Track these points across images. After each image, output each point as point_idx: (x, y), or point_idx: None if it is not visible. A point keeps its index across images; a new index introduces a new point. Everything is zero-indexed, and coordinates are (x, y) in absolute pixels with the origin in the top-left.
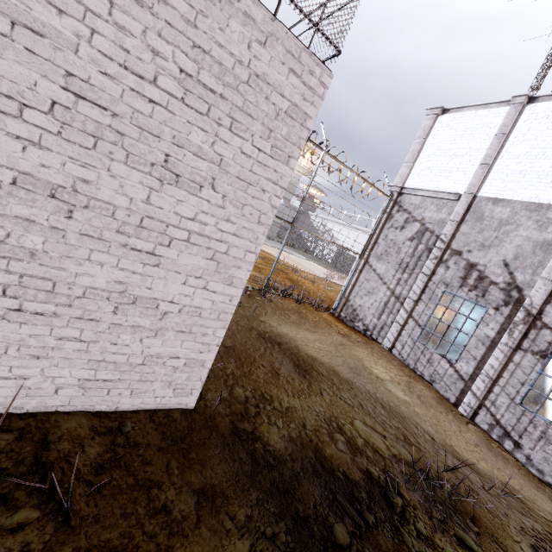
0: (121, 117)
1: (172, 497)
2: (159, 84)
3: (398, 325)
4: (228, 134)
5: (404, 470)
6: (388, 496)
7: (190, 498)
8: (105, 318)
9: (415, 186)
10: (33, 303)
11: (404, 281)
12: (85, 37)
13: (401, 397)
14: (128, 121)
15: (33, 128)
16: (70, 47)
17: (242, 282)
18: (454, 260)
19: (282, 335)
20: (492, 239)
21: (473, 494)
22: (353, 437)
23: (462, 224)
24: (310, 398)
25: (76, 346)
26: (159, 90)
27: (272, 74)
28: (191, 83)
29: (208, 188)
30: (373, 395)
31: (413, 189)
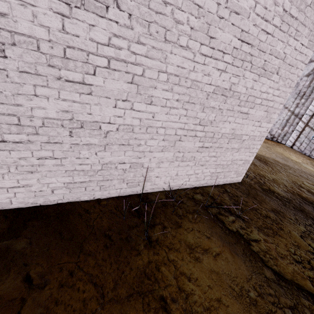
0: (254, 47)
1: (265, 212)
2: (273, 22)
3: (298, 132)
4: (292, 40)
5: None
6: None
7: (271, 213)
8: (224, 146)
9: None
10: (206, 143)
11: (301, 104)
12: (252, 7)
13: (313, 170)
14: (256, 48)
15: (224, 64)
16: (246, 15)
17: (273, 120)
18: None
19: None
20: None
21: None
22: (309, 189)
23: None
24: (277, 174)
25: (213, 159)
26: (272, 25)
27: None
28: (285, 16)
29: (275, 74)
30: (301, 170)
31: None
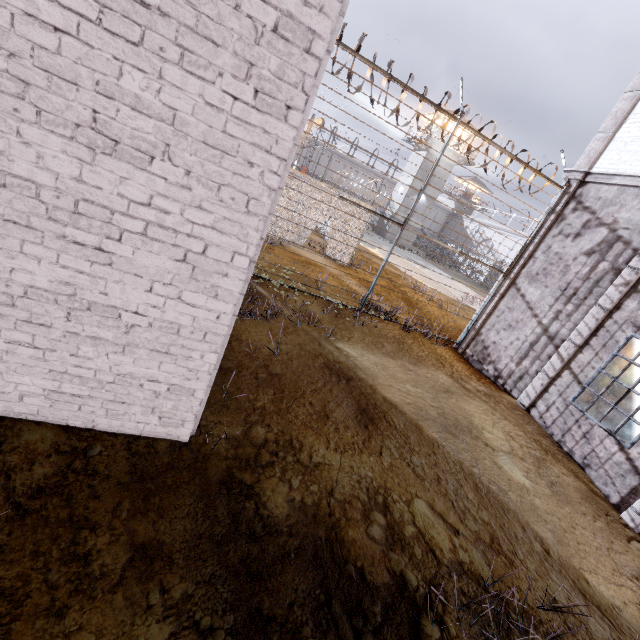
0: (19, 57)
1: (102, 545)
2: (62, 1)
3: (546, 377)
4: (181, 75)
5: (468, 589)
6: (419, 621)
7: (124, 551)
8: (58, 325)
9: (610, 170)
10: None
11: (565, 315)
12: None
13: (517, 479)
14: (29, 62)
15: None
16: None
17: (233, 295)
18: None
19: (360, 368)
20: None
21: None
22: (401, 522)
23: None
24: (359, 456)
25: (31, 352)
26: (64, 9)
27: None
28: None
29: (161, 159)
30: (465, 468)
31: (606, 174)
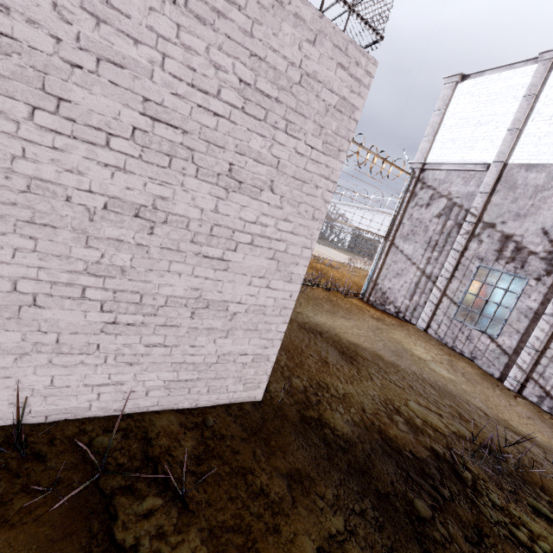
0: (190, 134)
1: (265, 481)
2: (222, 97)
3: (432, 305)
4: (284, 137)
5: (467, 446)
6: (457, 471)
7: (281, 481)
8: (184, 323)
9: (438, 161)
10: (125, 315)
11: (434, 260)
12: (158, 62)
13: (446, 376)
14: (196, 136)
15: (118, 155)
16: (145, 74)
17: (300, 277)
18: (487, 233)
19: (320, 324)
20: (527, 207)
21: (538, 465)
22: (411, 418)
23: (493, 195)
24: (362, 383)
25: (161, 351)
26: (222, 102)
27: (321, 71)
28: (249, 91)
29: (267, 191)
30: (419, 376)
31: (436, 164)
